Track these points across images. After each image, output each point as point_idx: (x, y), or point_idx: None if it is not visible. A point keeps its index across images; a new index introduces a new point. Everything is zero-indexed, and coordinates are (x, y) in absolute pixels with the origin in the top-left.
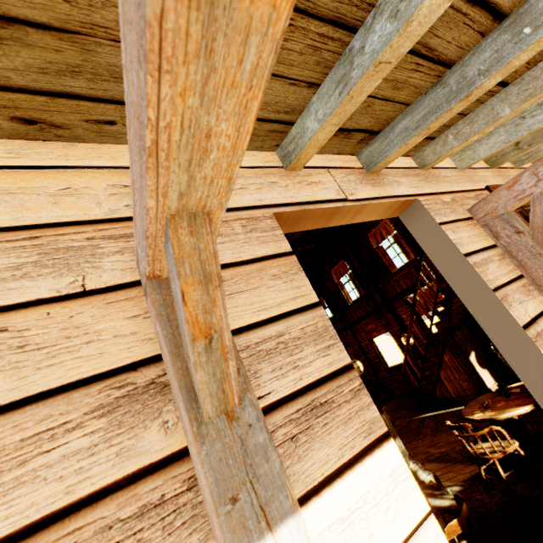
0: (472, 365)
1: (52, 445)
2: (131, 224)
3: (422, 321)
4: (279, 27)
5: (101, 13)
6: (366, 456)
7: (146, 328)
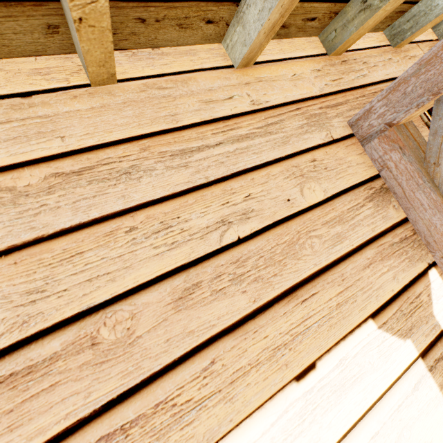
0: None
1: (358, 212)
2: (333, 97)
3: None
4: None
5: None
6: None
7: (367, 160)
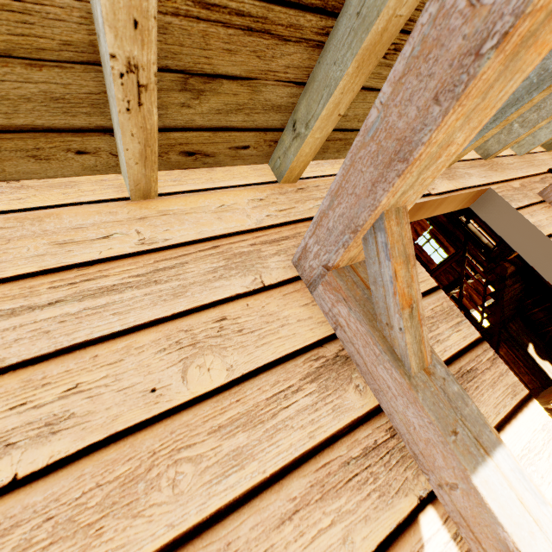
0: (531, 357)
1: (287, 403)
2: (276, 230)
3: (472, 316)
4: (533, 66)
5: (277, 62)
6: (518, 414)
7: (317, 313)
